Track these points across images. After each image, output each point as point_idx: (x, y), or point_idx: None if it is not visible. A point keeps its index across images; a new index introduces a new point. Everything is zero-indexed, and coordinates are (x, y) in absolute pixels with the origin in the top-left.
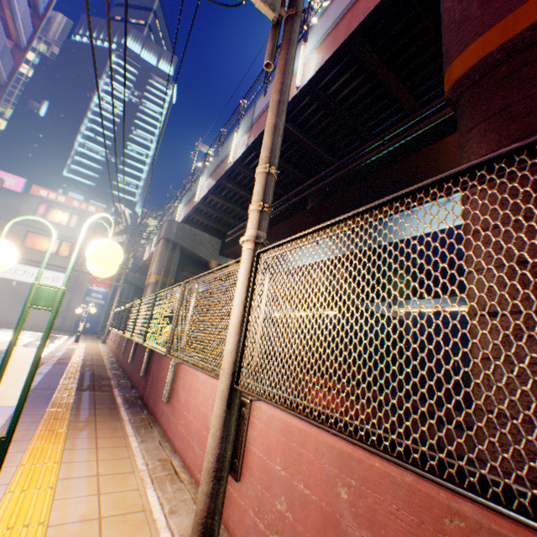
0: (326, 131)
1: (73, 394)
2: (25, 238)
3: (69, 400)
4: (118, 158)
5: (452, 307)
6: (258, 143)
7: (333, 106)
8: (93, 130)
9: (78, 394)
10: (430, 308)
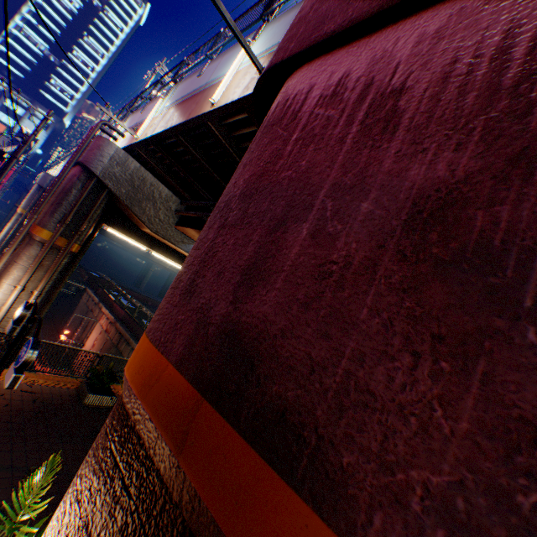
0: None
1: None
2: None
3: None
4: (59, 59)
5: None
6: None
7: None
8: (37, 16)
9: None
10: None
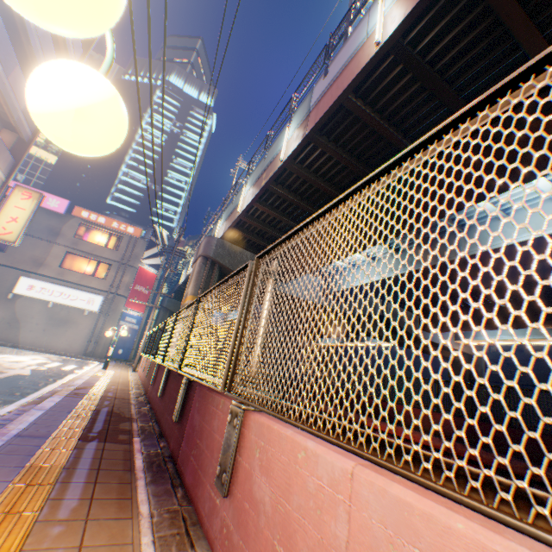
0: (406, 107)
1: (69, 449)
2: (64, 259)
3: (57, 462)
4: (159, 185)
5: (540, 340)
6: (317, 130)
7: (423, 65)
8: (136, 160)
9: (77, 449)
10: (508, 341)
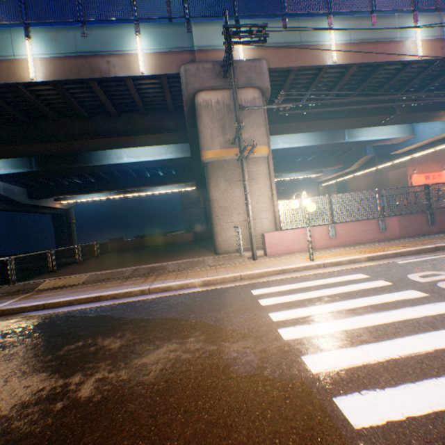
0: None
1: None
2: None
3: None
4: None
5: None
6: None
7: None
8: None
9: None
10: None
